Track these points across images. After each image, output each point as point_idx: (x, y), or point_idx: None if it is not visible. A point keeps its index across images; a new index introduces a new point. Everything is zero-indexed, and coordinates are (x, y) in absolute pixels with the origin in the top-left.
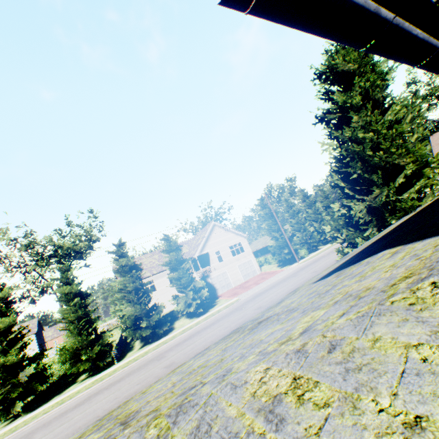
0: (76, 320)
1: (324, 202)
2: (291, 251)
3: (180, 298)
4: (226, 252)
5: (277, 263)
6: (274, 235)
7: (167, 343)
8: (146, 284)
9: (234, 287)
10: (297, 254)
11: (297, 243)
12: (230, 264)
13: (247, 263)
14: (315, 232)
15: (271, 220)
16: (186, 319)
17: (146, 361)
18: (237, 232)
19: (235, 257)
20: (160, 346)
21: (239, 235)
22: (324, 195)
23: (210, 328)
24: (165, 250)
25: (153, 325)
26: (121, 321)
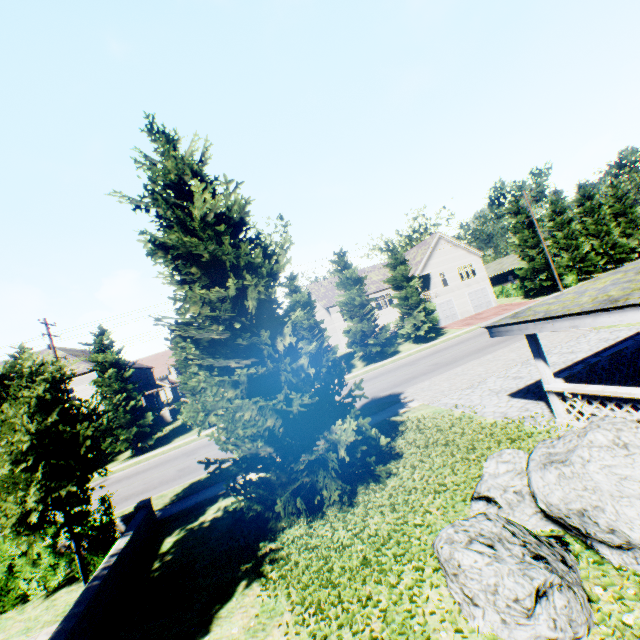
0: (308, 329)
1: (616, 206)
2: (552, 276)
3: (405, 320)
4: (452, 275)
5: (520, 296)
6: (527, 254)
7: (405, 359)
8: (371, 300)
9: (461, 319)
10: (560, 281)
11: (562, 266)
12: (457, 291)
13: (479, 291)
14: (591, 253)
15: (527, 232)
16: (411, 344)
17: (391, 368)
18: (470, 249)
19: (464, 282)
20: (398, 360)
21: (471, 254)
22: (618, 196)
23: (460, 345)
24: (390, 263)
25: (381, 344)
26: (348, 336)
